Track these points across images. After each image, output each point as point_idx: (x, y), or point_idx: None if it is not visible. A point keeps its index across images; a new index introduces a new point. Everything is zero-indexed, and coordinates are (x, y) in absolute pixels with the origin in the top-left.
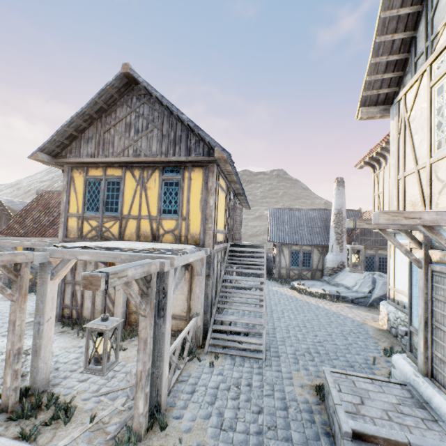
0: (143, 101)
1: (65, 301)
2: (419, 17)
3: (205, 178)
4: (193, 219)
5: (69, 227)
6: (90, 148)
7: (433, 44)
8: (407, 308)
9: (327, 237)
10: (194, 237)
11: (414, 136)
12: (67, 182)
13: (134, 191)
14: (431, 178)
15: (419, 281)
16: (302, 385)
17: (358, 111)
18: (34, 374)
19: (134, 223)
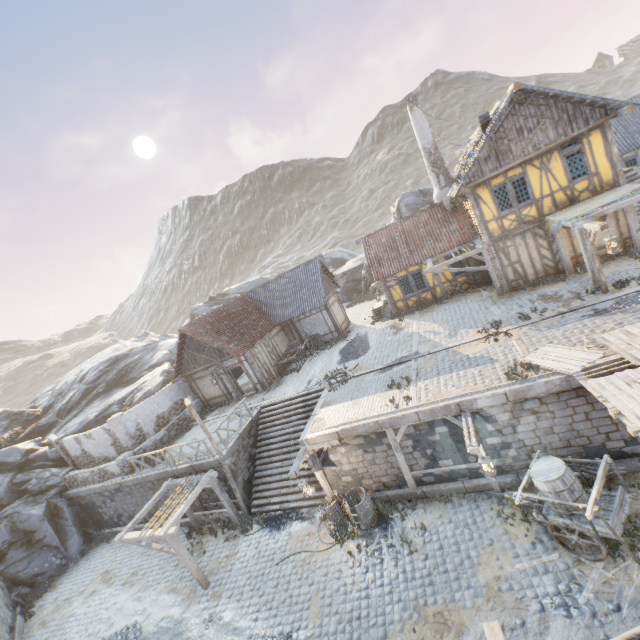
0: (526, 104)
1: (509, 278)
2: None
3: (604, 135)
4: (602, 172)
5: (490, 230)
6: (490, 165)
7: None
8: None
9: None
10: (607, 184)
11: None
12: (475, 201)
13: (540, 177)
14: None
15: None
16: None
17: None
18: (596, 281)
19: (548, 200)
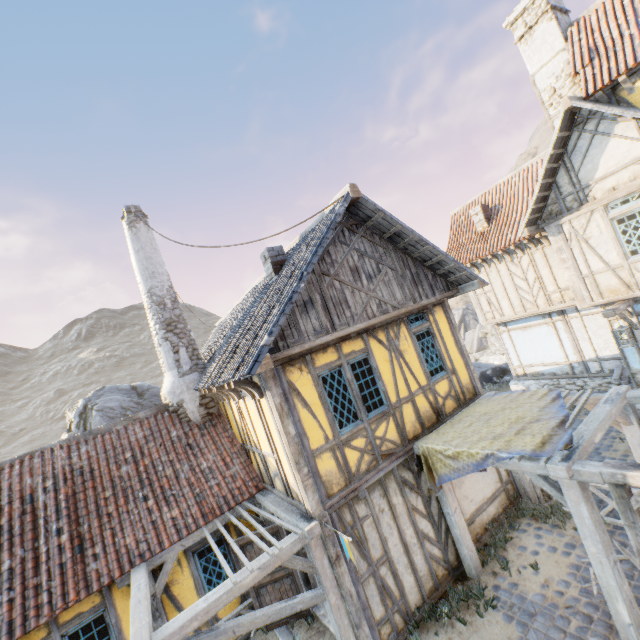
0: (359, 234)
1: (376, 615)
2: (557, 170)
3: (449, 315)
4: (459, 368)
5: (323, 477)
6: (315, 318)
7: (584, 191)
8: (546, 374)
9: None
10: (468, 388)
11: (596, 248)
12: (286, 396)
13: (391, 362)
14: (632, 273)
15: (638, 338)
16: (624, 455)
17: (523, 230)
18: None
19: (409, 408)
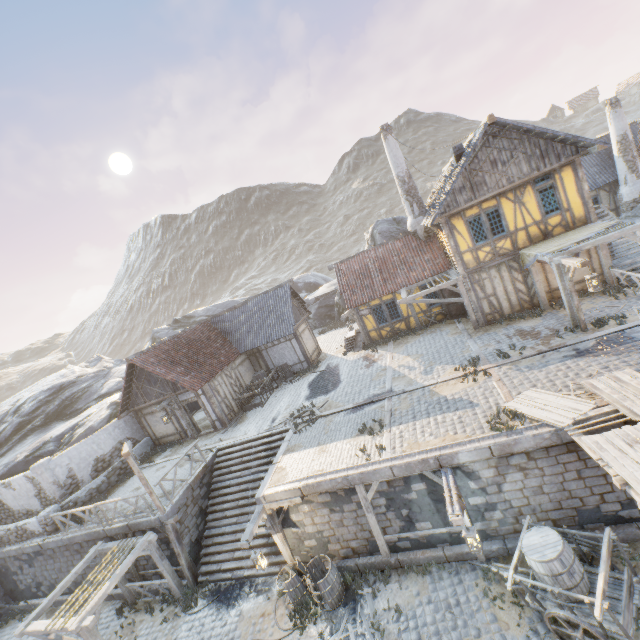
0: (500, 137)
1: (485, 311)
2: None
3: (575, 171)
4: (574, 208)
5: (465, 262)
6: (465, 195)
7: None
8: None
9: (611, 171)
10: (579, 220)
11: None
12: (450, 231)
13: (514, 210)
14: None
15: None
16: None
17: None
18: (575, 319)
19: (522, 233)
